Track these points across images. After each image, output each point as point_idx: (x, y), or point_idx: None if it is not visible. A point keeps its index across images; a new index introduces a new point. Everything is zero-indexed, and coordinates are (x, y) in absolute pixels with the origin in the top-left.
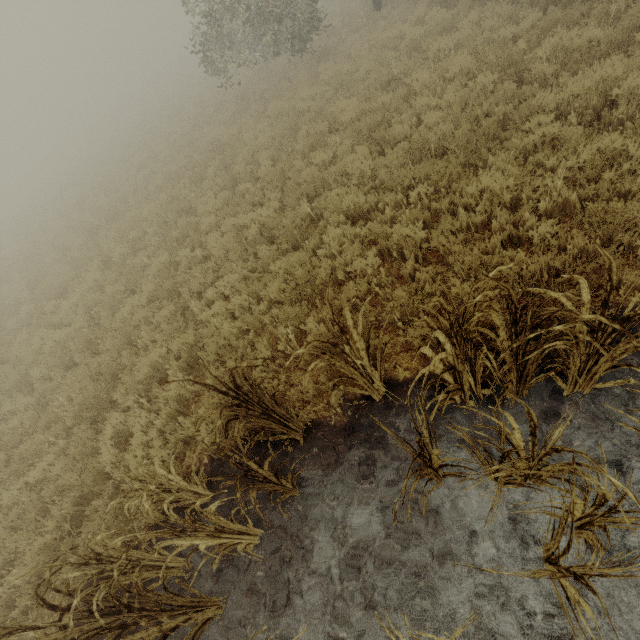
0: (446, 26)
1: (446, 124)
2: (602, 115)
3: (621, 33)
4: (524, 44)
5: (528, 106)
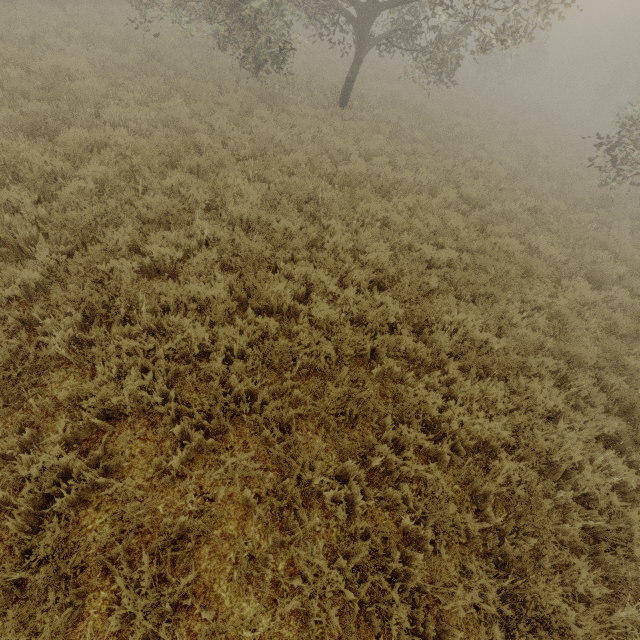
0: (385, 186)
1: (329, 342)
2: (475, 479)
3: (511, 361)
4: (436, 283)
5: (416, 402)
